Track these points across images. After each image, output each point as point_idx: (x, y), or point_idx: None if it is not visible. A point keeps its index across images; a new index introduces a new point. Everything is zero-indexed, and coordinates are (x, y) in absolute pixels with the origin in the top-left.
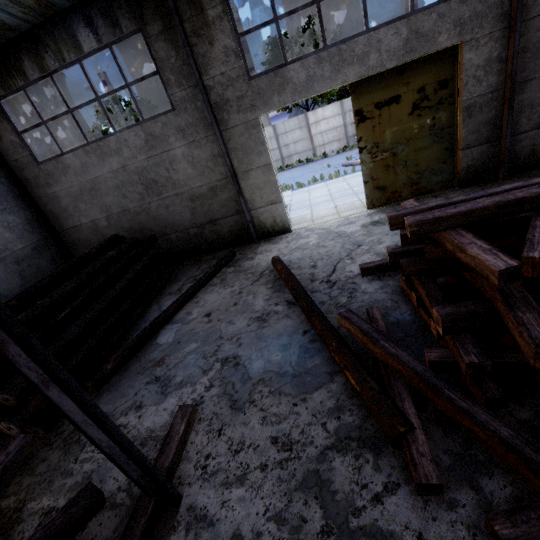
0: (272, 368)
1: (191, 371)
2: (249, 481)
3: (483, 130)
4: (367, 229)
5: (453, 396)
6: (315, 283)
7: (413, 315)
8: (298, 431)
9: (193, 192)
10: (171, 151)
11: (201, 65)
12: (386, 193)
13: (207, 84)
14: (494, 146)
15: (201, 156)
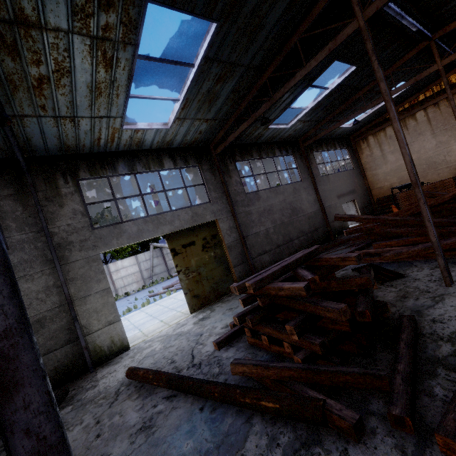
0: None
1: None
2: None
3: (239, 257)
4: (199, 324)
5: (325, 368)
6: (183, 371)
7: (268, 354)
8: None
9: None
10: None
11: (48, 218)
12: (200, 299)
13: (52, 231)
14: (247, 264)
15: (31, 288)
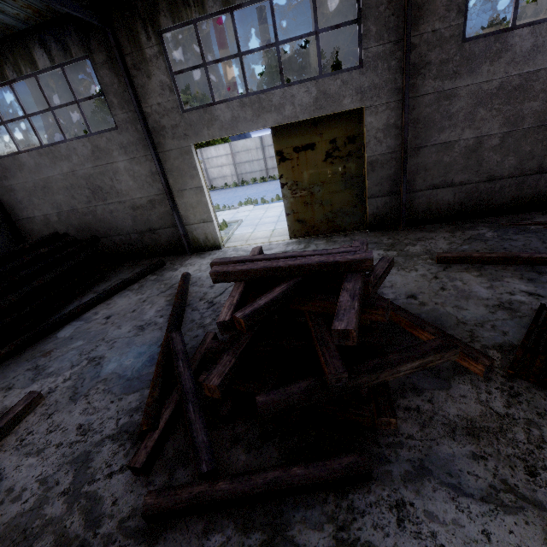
0: (119, 371)
1: (63, 364)
2: (44, 453)
3: (386, 184)
4: None
5: (191, 409)
6: (201, 302)
7: None
8: (99, 422)
9: (134, 202)
10: (115, 164)
11: (140, 94)
12: (305, 226)
13: (146, 111)
14: (396, 199)
15: (141, 172)
